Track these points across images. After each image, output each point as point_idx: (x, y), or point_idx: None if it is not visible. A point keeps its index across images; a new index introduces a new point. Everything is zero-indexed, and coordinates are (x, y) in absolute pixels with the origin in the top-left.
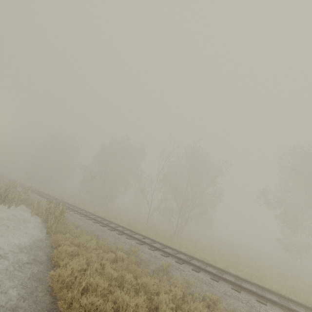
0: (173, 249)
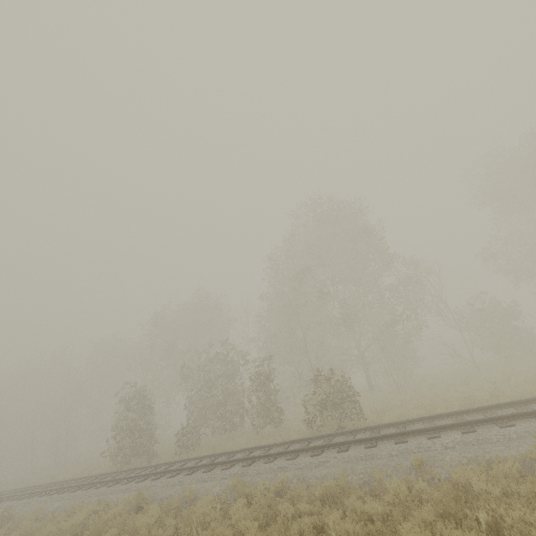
0: None
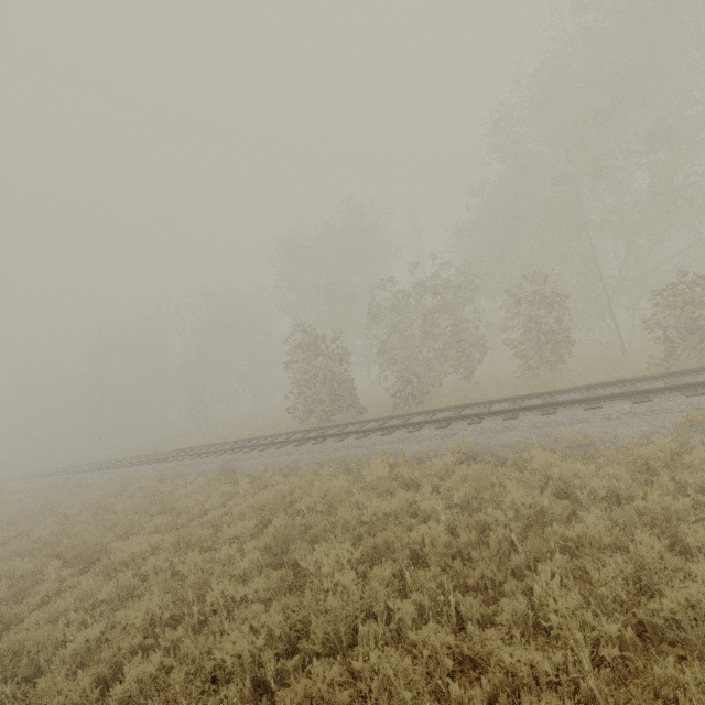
0: (115, 460)
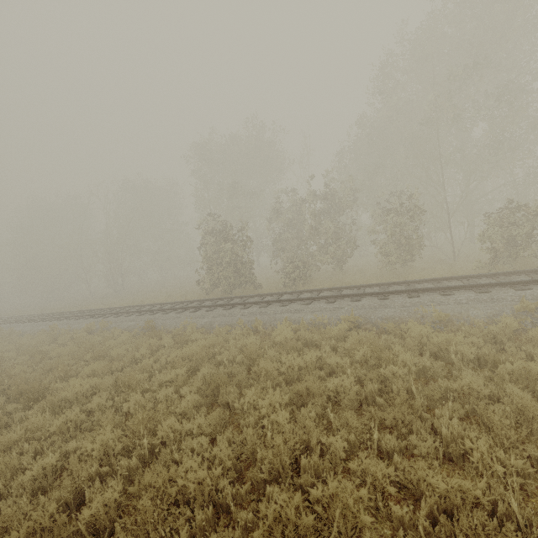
0: (44, 314)
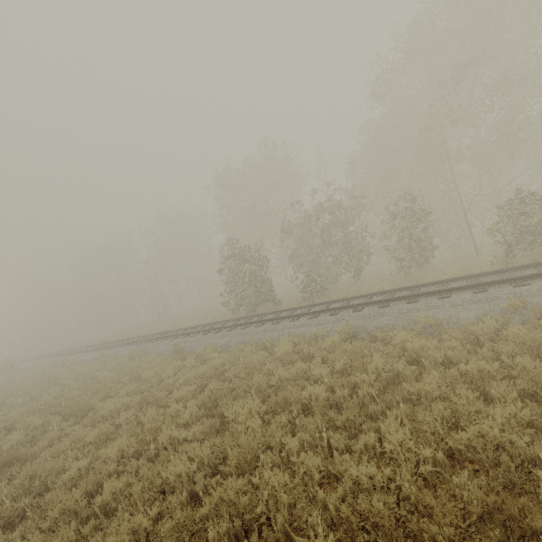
0: (99, 344)
